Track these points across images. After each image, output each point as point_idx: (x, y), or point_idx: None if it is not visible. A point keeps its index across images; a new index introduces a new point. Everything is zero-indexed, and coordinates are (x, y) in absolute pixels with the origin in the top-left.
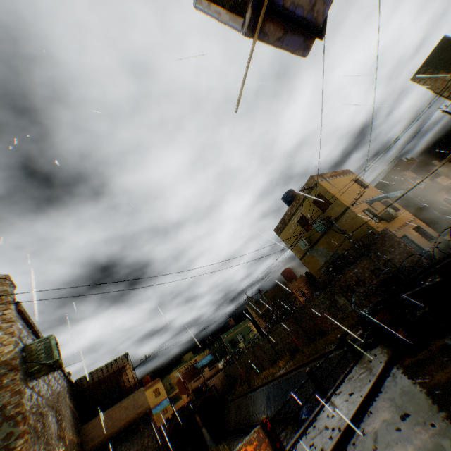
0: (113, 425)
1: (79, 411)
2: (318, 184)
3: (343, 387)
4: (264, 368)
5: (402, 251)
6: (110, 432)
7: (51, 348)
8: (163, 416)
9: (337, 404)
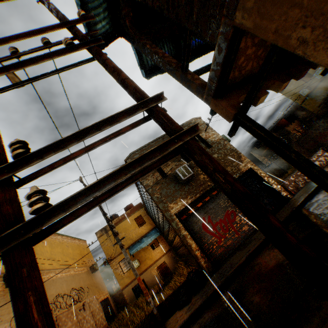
0: None
1: None
2: None
3: None
4: None
5: None
6: None
7: (226, 138)
8: None
9: None
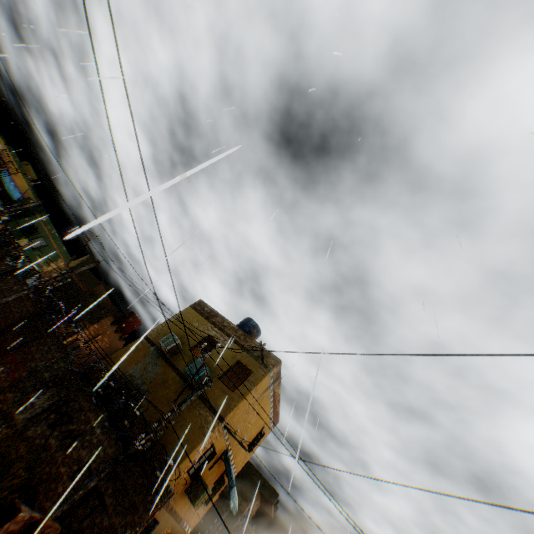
0: None
1: None
2: (267, 372)
3: None
4: None
5: (117, 532)
6: None
7: None
8: None
9: None
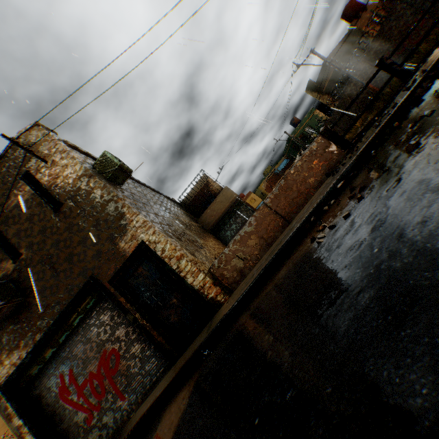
0: (218, 214)
1: (194, 216)
2: None
3: (435, 49)
4: None
5: None
6: (218, 217)
7: (110, 159)
8: None
9: (422, 67)
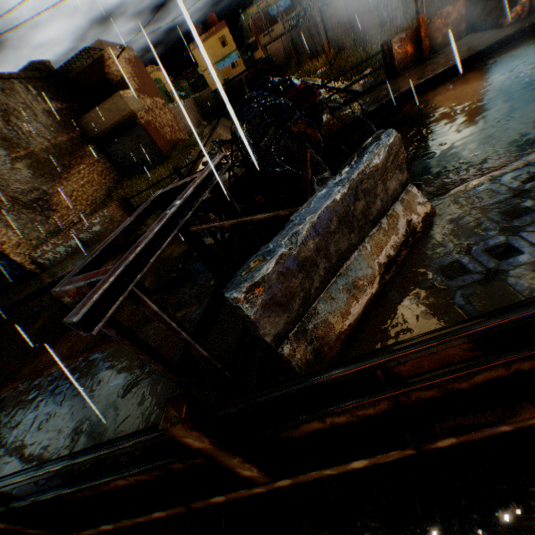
0: (105, 124)
1: (79, 101)
2: None
3: None
4: (318, 55)
5: None
6: (105, 129)
7: None
8: (233, 72)
9: None
